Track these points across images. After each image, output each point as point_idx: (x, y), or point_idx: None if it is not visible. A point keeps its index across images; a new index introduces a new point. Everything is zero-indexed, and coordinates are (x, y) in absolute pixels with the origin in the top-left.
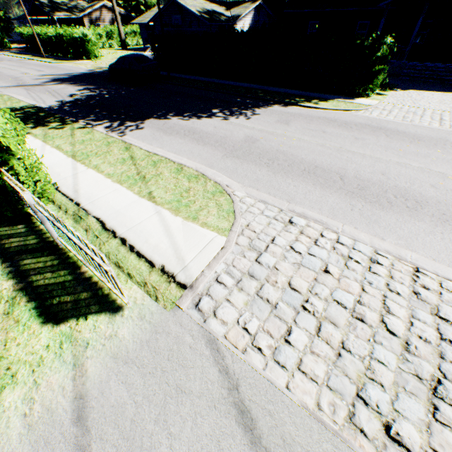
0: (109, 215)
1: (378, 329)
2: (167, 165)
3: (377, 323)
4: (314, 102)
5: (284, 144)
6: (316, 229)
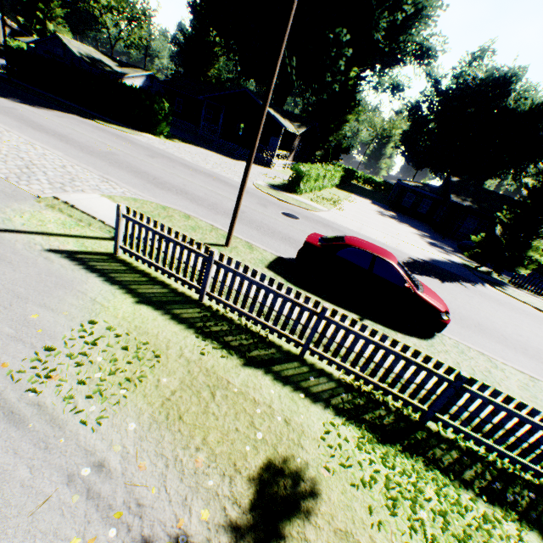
0: None
1: None
2: None
3: None
4: (109, 124)
5: (35, 116)
6: None
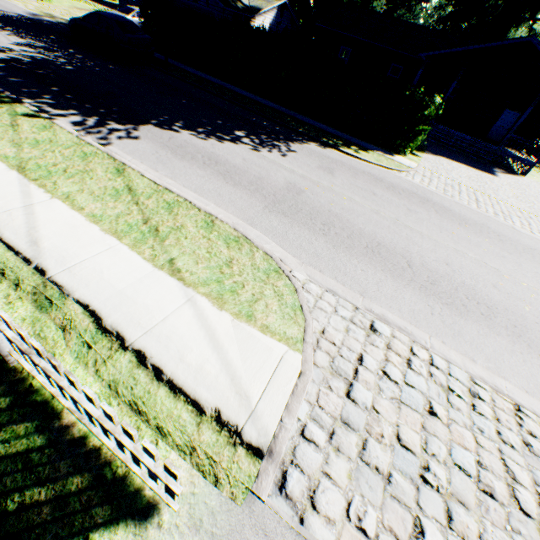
0: (105, 300)
1: (512, 508)
2: (190, 213)
3: (508, 499)
4: (354, 150)
5: (336, 203)
6: (404, 343)
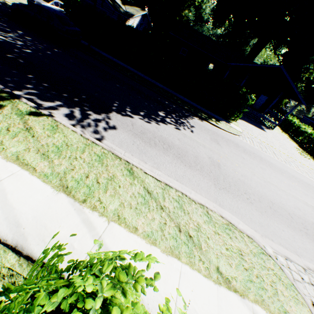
0: None
1: None
2: (193, 207)
3: None
4: (215, 121)
5: (237, 171)
6: None
